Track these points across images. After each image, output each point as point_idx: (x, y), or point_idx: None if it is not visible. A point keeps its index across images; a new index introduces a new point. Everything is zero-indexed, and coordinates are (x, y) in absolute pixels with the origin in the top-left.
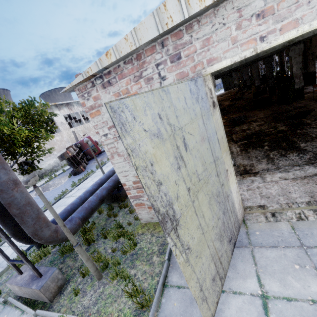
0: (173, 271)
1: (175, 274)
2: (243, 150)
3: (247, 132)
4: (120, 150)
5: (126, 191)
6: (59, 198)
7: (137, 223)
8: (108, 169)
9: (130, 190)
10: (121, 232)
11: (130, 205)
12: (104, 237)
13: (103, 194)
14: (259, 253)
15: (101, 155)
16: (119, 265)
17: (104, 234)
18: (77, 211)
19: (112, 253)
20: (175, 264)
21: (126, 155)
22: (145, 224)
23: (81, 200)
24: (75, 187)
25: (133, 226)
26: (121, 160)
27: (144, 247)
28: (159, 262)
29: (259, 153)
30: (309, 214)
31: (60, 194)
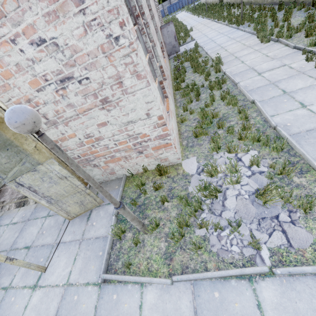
0: None
1: None
2: None
3: None
4: None
5: None
6: None
7: None
8: None
9: None
10: None
11: None
12: None
13: None
14: None
15: None
16: None
17: None
18: None
19: None
20: None
21: None
22: None
23: None
24: None
25: None
26: None
27: None
28: None
29: None
30: (13, 206)
31: None
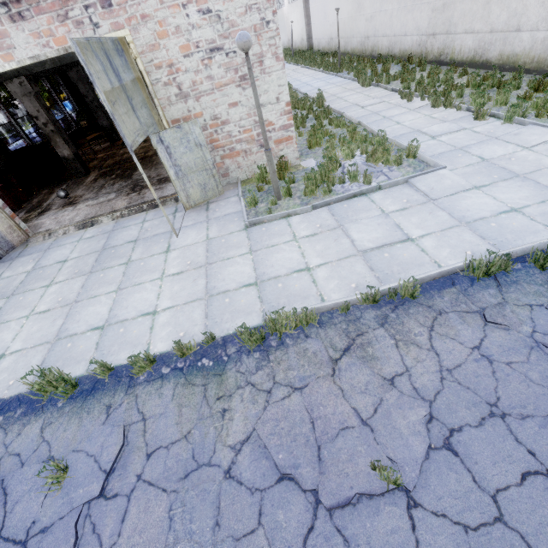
0: None
1: None
2: (94, 180)
3: (124, 156)
4: None
5: None
6: None
7: None
8: None
9: None
10: None
11: None
12: None
13: None
14: (17, 261)
15: None
16: None
17: None
18: None
19: None
20: None
21: None
22: None
23: None
24: None
25: None
26: None
27: None
28: None
29: (101, 183)
30: (72, 229)
31: None
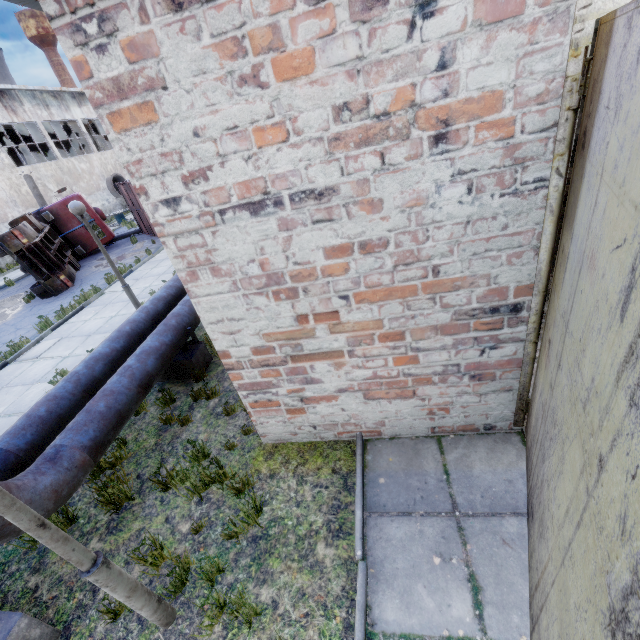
0: (381, 588)
1: (388, 599)
2: None
3: None
4: (222, 258)
5: (229, 371)
6: (2, 363)
7: (251, 443)
8: (142, 287)
9: (241, 370)
10: (215, 476)
11: (220, 392)
12: (163, 488)
13: (148, 369)
14: None
15: (115, 248)
16: (220, 573)
17: (162, 481)
18: (73, 427)
19: (193, 537)
20: (383, 568)
21: (241, 273)
22: (274, 446)
23: (80, 386)
24: (48, 332)
25: (242, 452)
26: (222, 288)
27: (286, 518)
28: (337, 563)
29: None
30: None
31: (4, 353)
